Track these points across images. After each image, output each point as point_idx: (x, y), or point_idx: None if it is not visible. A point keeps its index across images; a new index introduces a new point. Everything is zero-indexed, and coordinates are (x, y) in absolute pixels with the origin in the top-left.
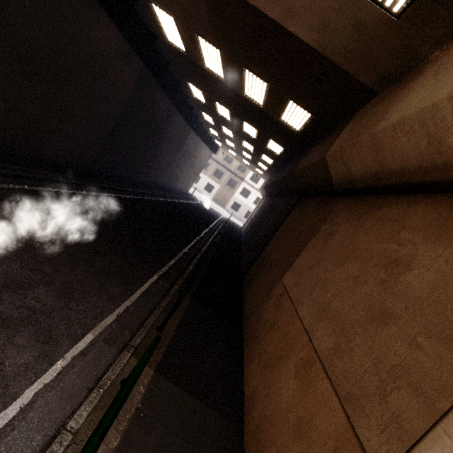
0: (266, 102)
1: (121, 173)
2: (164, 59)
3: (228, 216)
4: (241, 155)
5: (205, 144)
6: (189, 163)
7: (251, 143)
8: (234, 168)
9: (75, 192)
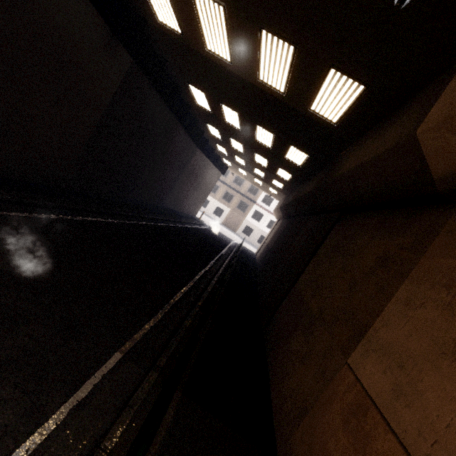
0: (290, 84)
1: (112, 194)
2: (159, 56)
3: (240, 241)
4: (252, 173)
5: (213, 163)
6: (195, 185)
7: (265, 155)
8: (245, 190)
9: (24, 214)
